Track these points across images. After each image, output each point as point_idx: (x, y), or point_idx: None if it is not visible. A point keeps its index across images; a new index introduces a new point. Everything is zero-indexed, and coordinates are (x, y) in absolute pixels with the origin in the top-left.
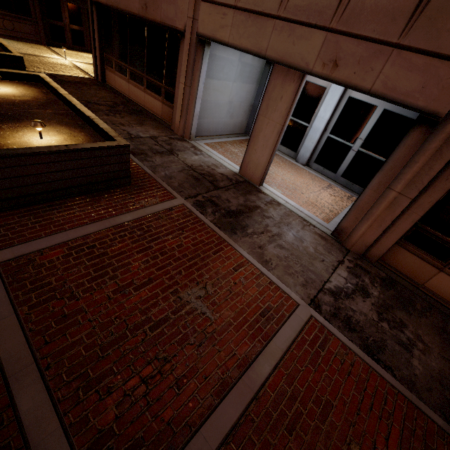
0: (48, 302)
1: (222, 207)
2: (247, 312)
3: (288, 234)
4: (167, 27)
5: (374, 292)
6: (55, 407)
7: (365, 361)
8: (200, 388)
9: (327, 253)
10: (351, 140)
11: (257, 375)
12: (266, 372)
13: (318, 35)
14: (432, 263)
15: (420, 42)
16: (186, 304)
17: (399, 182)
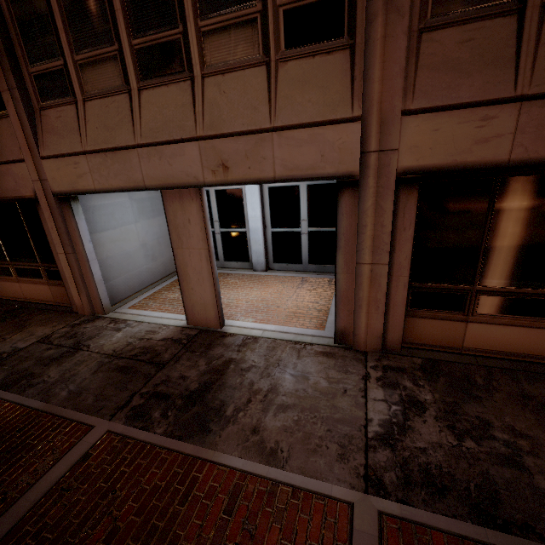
0: None
1: (176, 394)
2: None
3: (285, 378)
4: (15, 199)
5: (425, 396)
6: None
7: (494, 543)
8: None
9: (344, 375)
10: (296, 226)
11: None
12: None
13: (191, 147)
14: (453, 318)
15: (292, 119)
16: None
17: (363, 253)
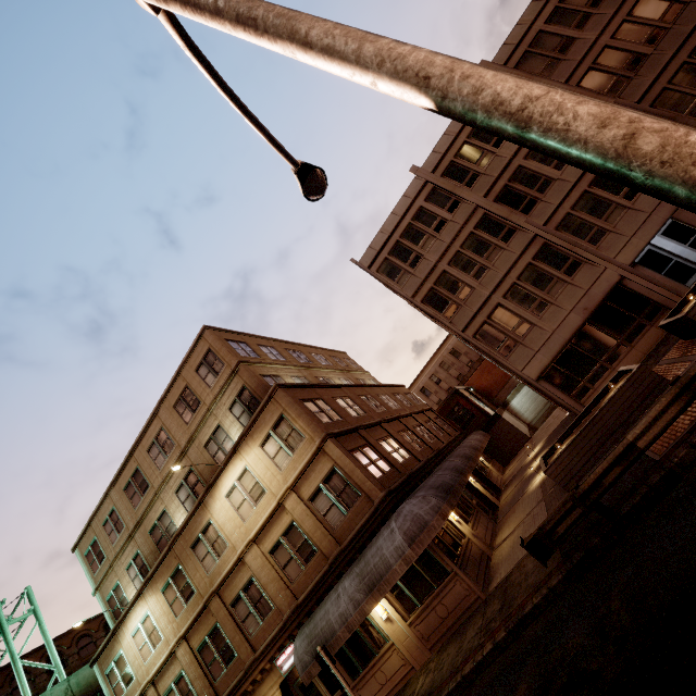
0: None
1: None
2: None
3: None
4: (602, 300)
5: None
6: None
7: None
8: None
9: None
10: (695, 232)
11: None
12: None
13: None
14: None
15: None
16: None
17: None
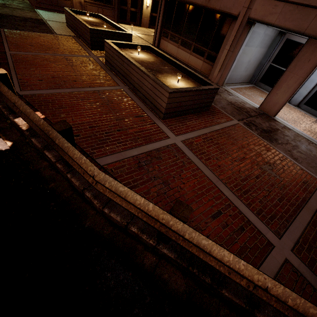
0: (210, 159)
1: (259, 127)
2: (296, 180)
3: (302, 146)
4: (221, 12)
5: None
6: (237, 196)
7: None
8: (288, 204)
9: None
10: None
11: (312, 206)
12: (316, 206)
13: None
14: None
15: None
16: (266, 171)
17: None
